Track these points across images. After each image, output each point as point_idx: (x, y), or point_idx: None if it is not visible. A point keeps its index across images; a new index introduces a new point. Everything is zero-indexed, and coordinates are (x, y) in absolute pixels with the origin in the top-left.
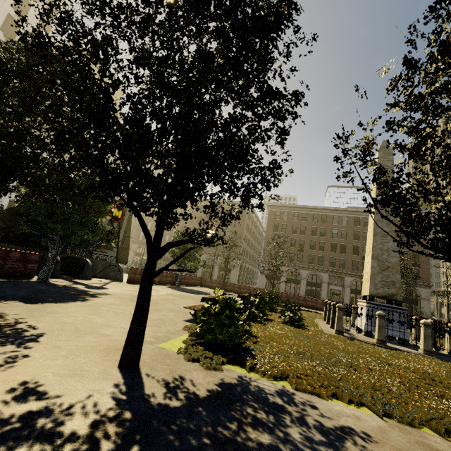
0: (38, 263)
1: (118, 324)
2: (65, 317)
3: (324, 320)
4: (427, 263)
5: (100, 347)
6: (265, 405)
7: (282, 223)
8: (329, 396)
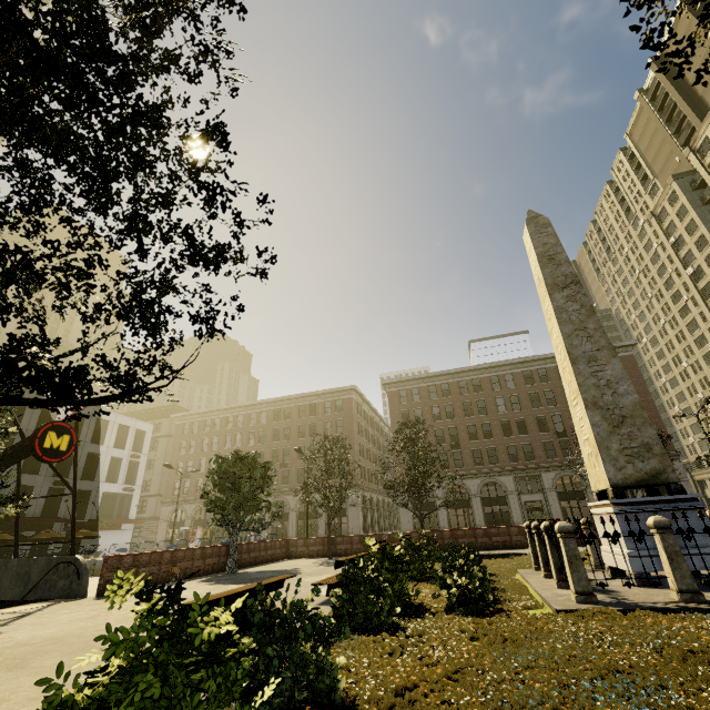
0: None
1: None
2: None
3: (537, 569)
4: (657, 418)
5: None
6: None
7: (413, 408)
8: None
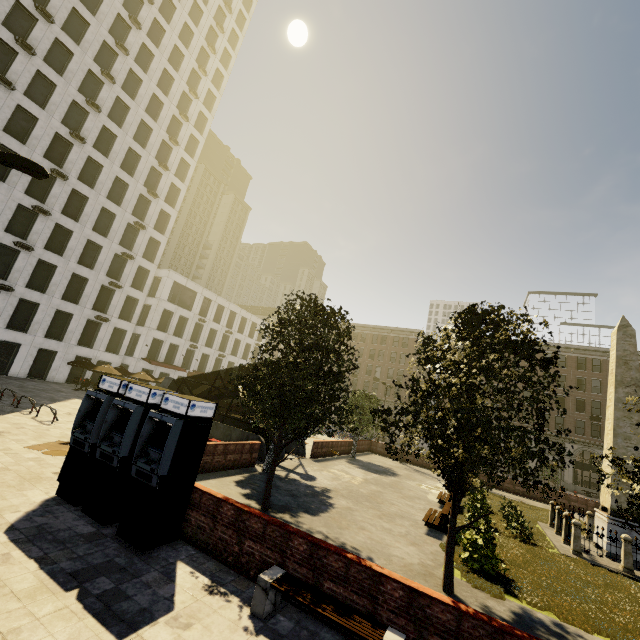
0: (258, 451)
1: (392, 543)
2: (354, 534)
3: (550, 526)
4: None
5: (414, 572)
6: (551, 632)
7: None
8: (591, 631)
